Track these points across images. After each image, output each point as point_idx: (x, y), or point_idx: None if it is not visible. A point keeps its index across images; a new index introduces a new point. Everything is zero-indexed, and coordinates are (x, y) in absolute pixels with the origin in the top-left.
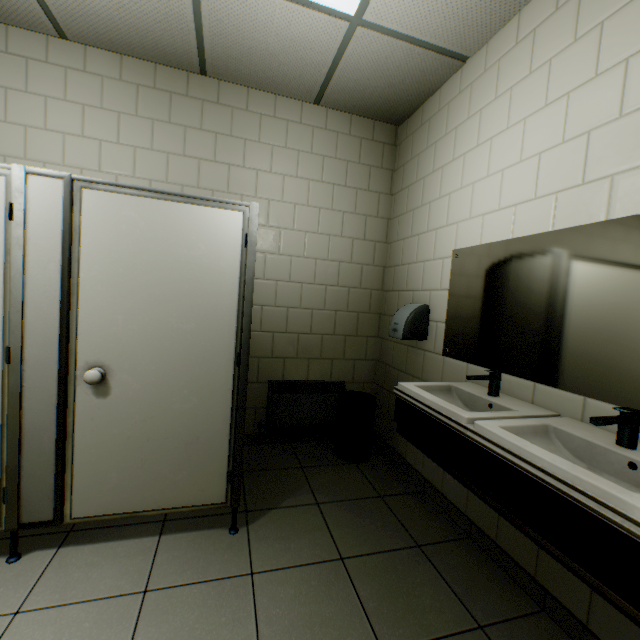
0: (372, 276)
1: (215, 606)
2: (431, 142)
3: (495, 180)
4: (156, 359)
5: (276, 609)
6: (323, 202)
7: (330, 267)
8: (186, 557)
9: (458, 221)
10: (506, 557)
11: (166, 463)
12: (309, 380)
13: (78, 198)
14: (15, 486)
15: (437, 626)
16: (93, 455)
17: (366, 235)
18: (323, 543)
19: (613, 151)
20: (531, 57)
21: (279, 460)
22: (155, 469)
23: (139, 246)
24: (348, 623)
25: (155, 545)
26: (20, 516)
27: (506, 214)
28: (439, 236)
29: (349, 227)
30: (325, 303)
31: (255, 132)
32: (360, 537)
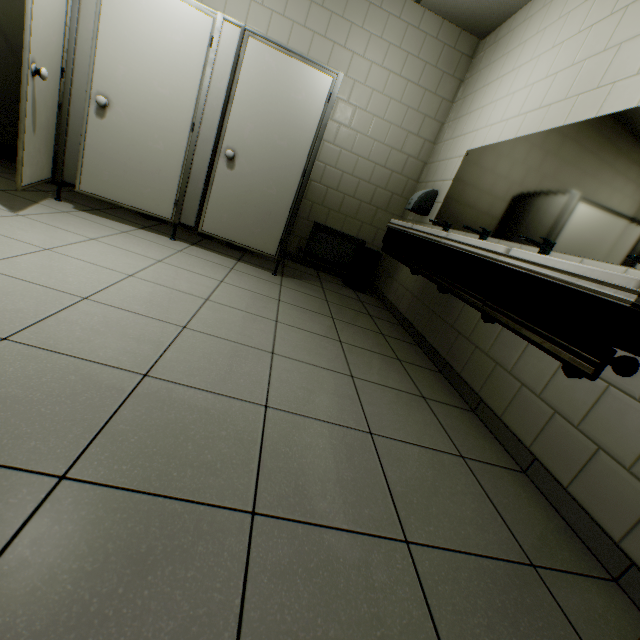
0: (413, 168)
1: (263, 283)
2: (492, 61)
3: (508, 100)
4: (261, 157)
5: (290, 294)
6: (395, 94)
7: (383, 150)
8: (250, 270)
9: (478, 129)
10: (413, 328)
11: (251, 220)
12: (342, 232)
13: (245, 43)
14: (182, 201)
15: (362, 326)
16: (218, 201)
17: (420, 132)
18: (319, 295)
19: (558, 89)
20: (565, 6)
21: (306, 271)
22: (245, 221)
23: (269, 83)
24: (321, 309)
25: (236, 262)
26: (180, 218)
27: (502, 126)
28: (465, 140)
29: (409, 122)
30: (371, 178)
31: (361, 18)
32: (340, 302)
